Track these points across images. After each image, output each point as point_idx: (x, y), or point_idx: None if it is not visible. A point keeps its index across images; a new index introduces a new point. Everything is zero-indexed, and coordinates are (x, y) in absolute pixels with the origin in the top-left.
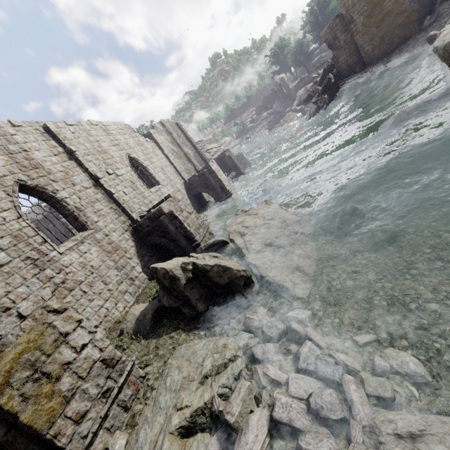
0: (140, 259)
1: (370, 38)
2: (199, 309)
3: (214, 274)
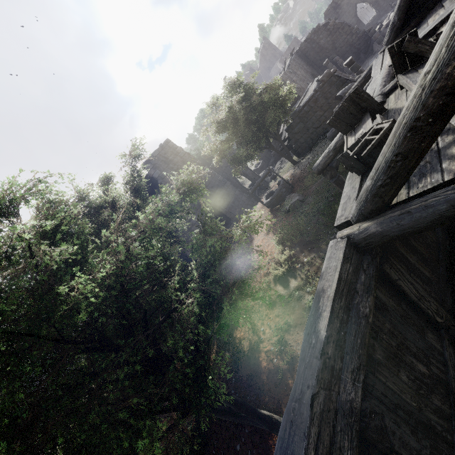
0: None
1: None
2: None
3: None
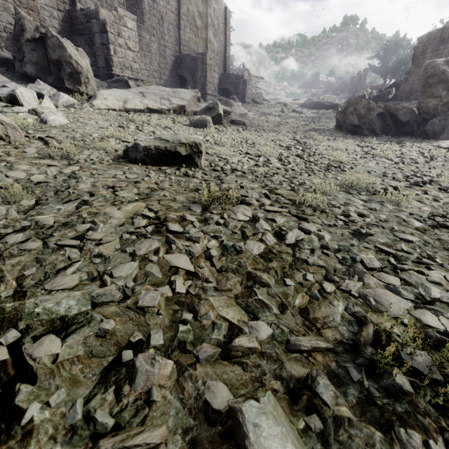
0: None
1: None
2: (26, 68)
3: (51, 44)
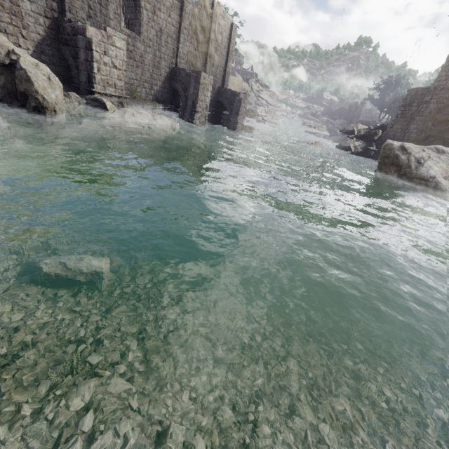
0: (36, 50)
1: (422, 129)
2: None
3: (19, 76)
